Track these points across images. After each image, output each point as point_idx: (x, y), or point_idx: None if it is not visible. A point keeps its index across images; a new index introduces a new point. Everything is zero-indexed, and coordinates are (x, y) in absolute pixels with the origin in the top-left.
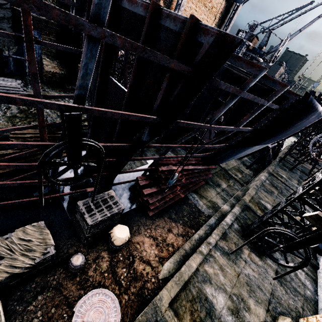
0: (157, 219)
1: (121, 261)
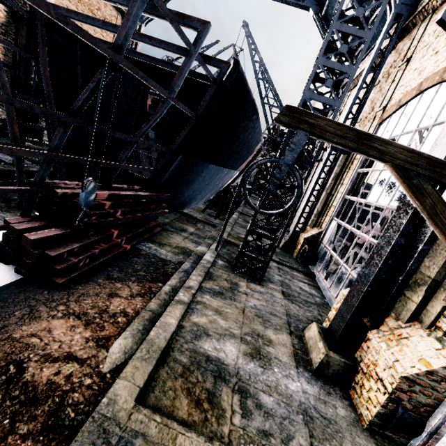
0: (79, 286)
1: None
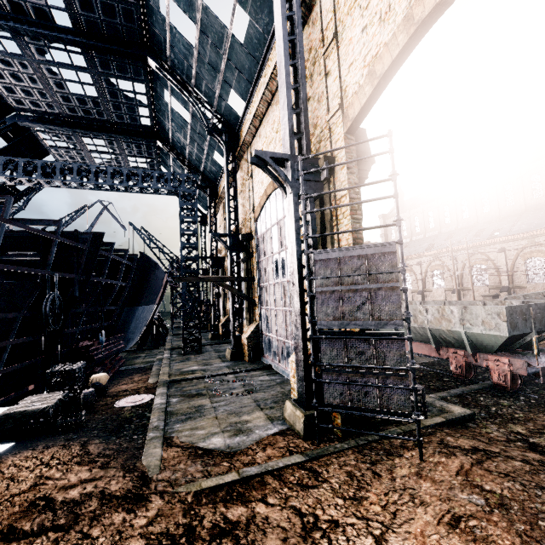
0: (113, 382)
1: (117, 394)
